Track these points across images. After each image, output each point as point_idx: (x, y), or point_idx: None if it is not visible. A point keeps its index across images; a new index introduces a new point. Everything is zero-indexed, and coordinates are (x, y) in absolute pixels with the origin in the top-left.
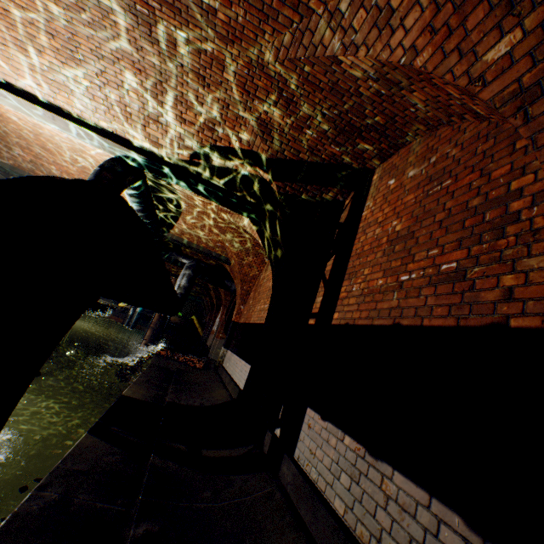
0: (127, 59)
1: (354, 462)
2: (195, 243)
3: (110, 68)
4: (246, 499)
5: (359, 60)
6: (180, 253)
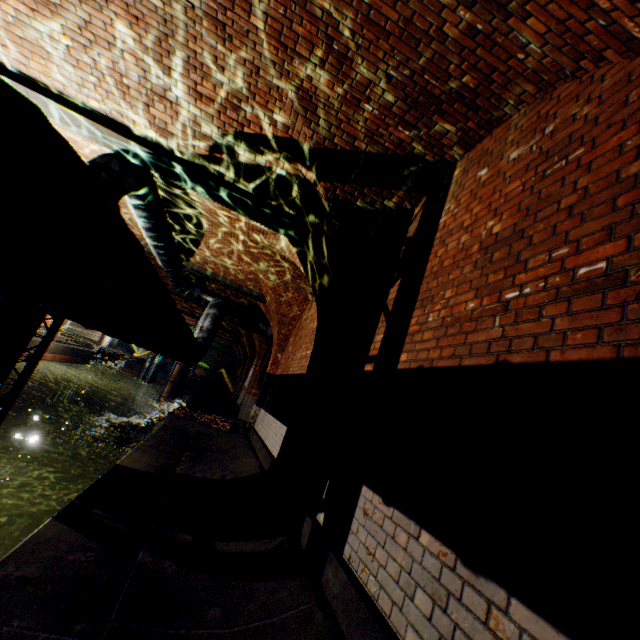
0: None
1: (437, 575)
2: (221, 275)
3: (97, 16)
4: (271, 622)
5: None
6: (205, 290)
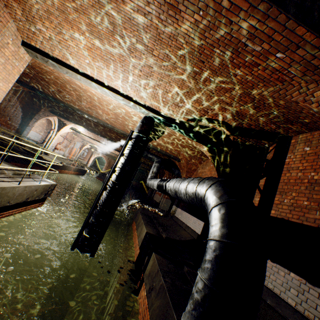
0: (174, 82)
1: (298, 285)
2: (162, 150)
3: (163, 84)
4: None
5: (311, 106)
6: (148, 152)
